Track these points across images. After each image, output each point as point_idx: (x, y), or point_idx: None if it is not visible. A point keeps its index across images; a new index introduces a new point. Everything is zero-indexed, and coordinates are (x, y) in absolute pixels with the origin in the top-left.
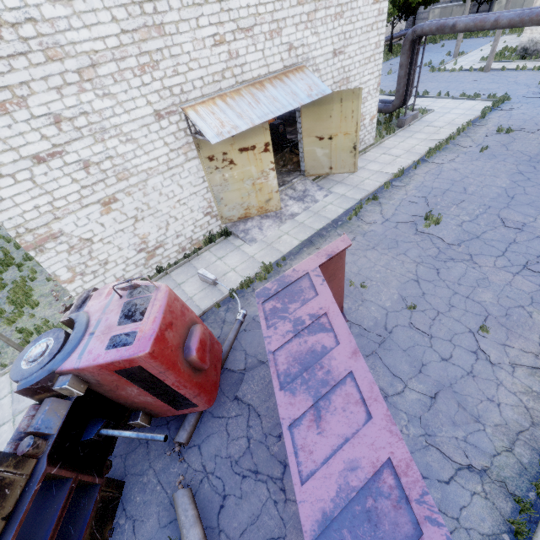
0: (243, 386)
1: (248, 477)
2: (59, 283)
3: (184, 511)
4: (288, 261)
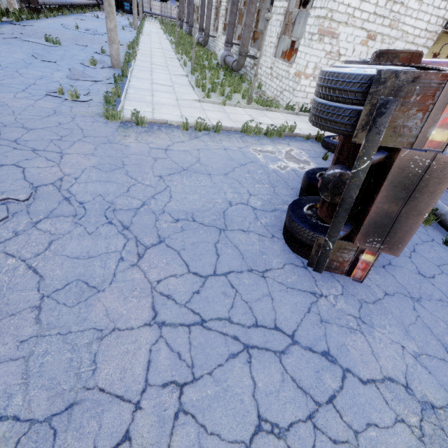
0: None
1: None
2: (302, 72)
3: None
4: None
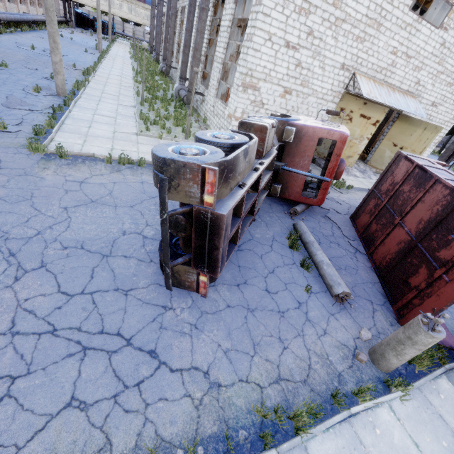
0: (329, 214)
1: (334, 243)
2: (232, 115)
3: (306, 228)
4: (353, 190)
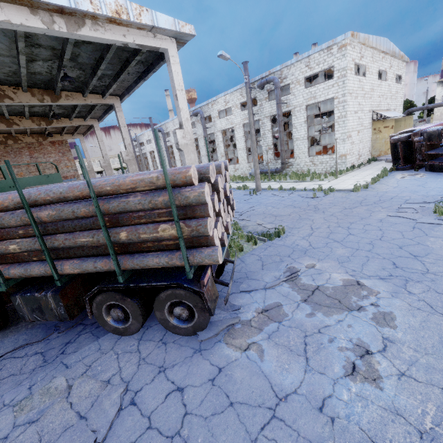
0: None
1: None
2: (346, 154)
3: None
4: None
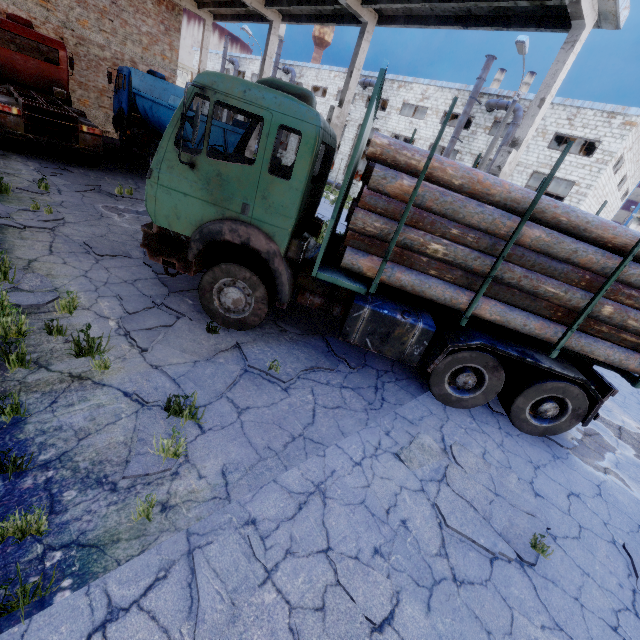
0: None
1: None
2: None
3: None
4: None
